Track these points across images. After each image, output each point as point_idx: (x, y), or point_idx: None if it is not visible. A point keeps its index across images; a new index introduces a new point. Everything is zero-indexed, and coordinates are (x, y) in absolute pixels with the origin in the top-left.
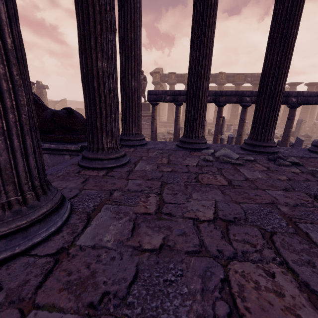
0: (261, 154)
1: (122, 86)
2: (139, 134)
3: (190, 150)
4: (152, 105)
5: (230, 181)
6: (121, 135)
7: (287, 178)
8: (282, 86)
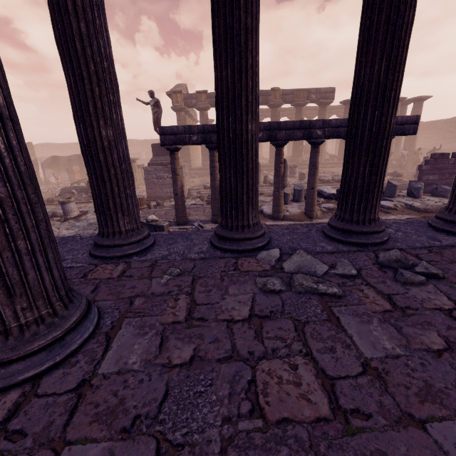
0: (362, 249)
1: (81, 138)
2: (136, 230)
3: (236, 256)
4: (170, 151)
5: (331, 386)
6: (97, 237)
7: (443, 342)
8: (391, 124)
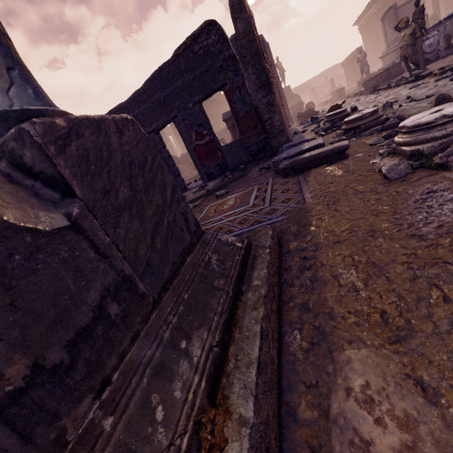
0: None
1: None
2: None
3: None
4: None
5: None
6: None
7: None
8: None
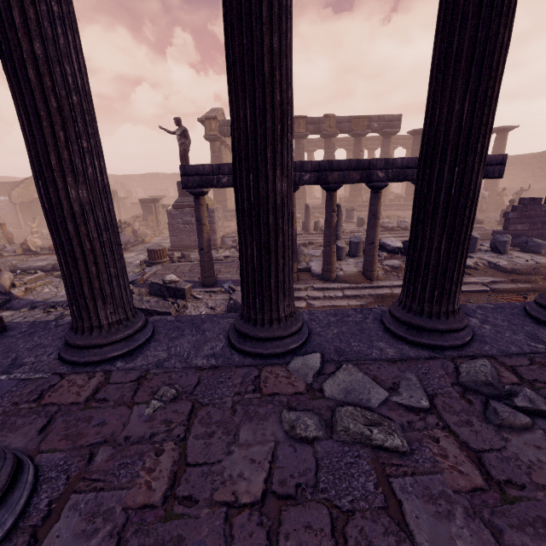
0: (437, 355)
1: (41, 201)
2: (124, 322)
3: (260, 363)
4: (195, 195)
5: None
6: (69, 333)
7: None
8: (478, 184)
